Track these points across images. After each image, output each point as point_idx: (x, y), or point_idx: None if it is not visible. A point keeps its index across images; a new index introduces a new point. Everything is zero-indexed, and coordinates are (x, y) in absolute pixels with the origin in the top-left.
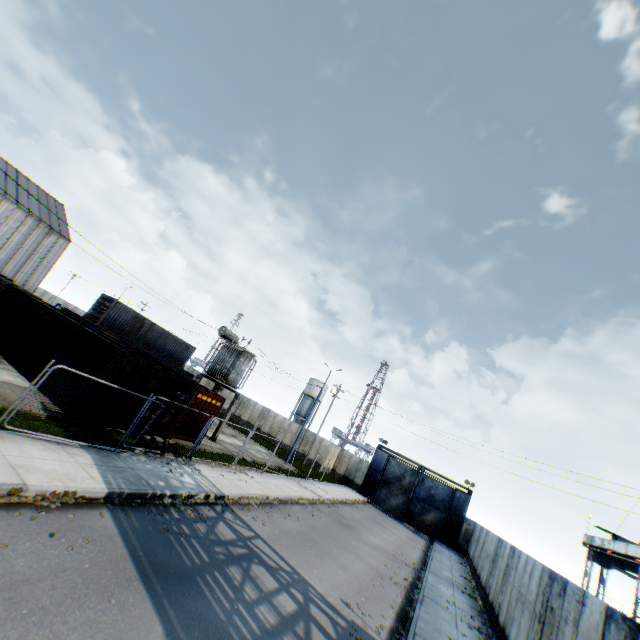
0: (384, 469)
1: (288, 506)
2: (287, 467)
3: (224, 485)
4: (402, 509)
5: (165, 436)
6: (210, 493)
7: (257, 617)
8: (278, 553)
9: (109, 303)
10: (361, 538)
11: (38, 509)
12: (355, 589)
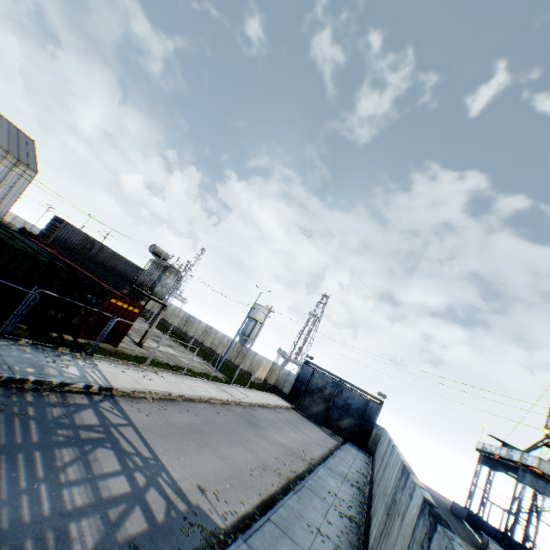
0: (309, 381)
1: (193, 404)
2: (215, 374)
3: (120, 380)
4: (322, 415)
5: (77, 336)
6: (93, 384)
7: (59, 498)
8: (145, 441)
9: (60, 224)
10: (263, 435)
11: None
12: (223, 477)
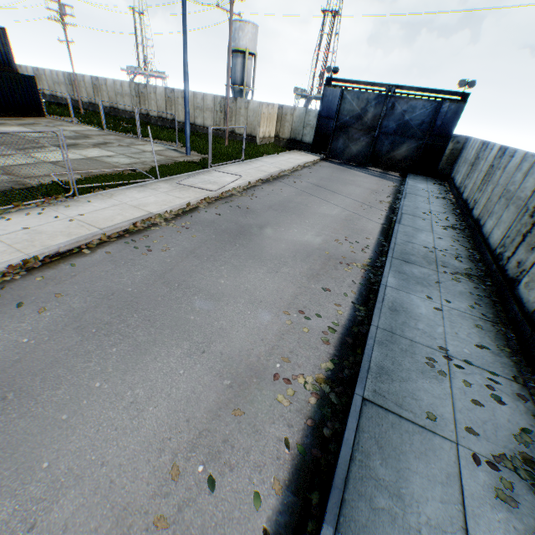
0: (338, 112)
1: (65, 266)
2: (184, 161)
3: None
4: (365, 154)
5: None
6: None
7: None
8: None
9: None
10: (259, 252)
11: None
12: None
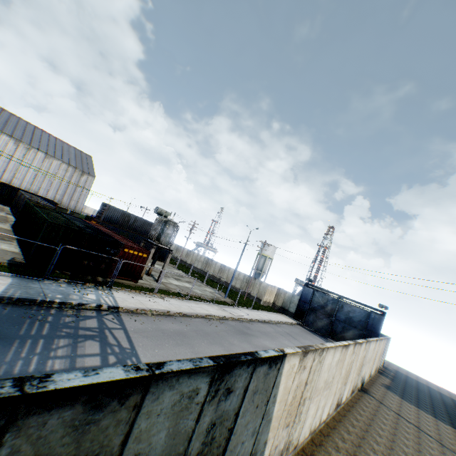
0: (311, 300)
1: (188, 318)
2: (223, 300)
3: (127, 302)
4: (326, 329)
5: (106, 277)
6: (103, 304)
7: (44, 364)
8: (129, 338)
9: (105, 207)
10: (250, 341)
11: None
12: None
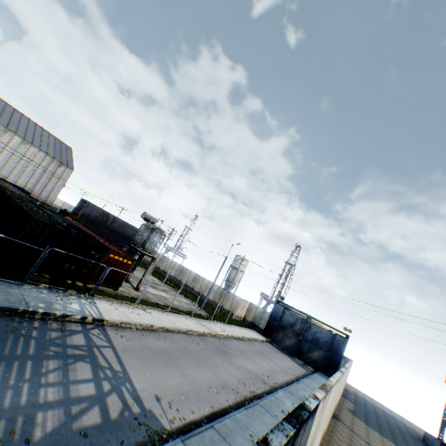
0: (281, 318)
1: (171, 334)
2: (199, 312)
3: (111, 314)
4: (294, 348)
5: (86, 282)
6: (88, 316)
7: (36, 394)
8: (120, 359)
9: (84, 204)
10: (231, 361)
11: None
12: (181, 391)
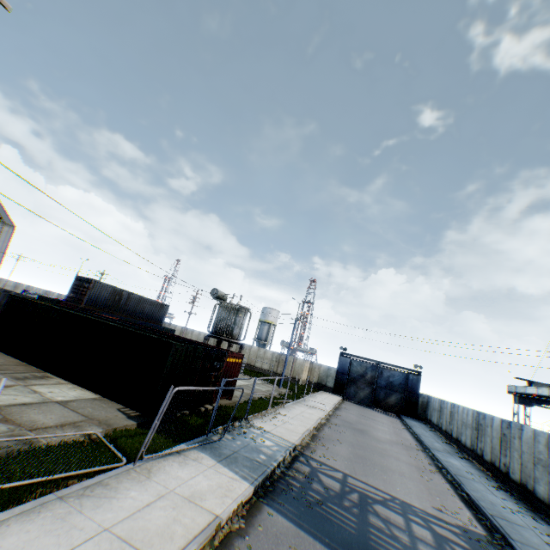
0: (349, 371)
1: (323, 431)
2: (284, 391)
3: (285, 434)
4: (370, 398)
5: (211, 402)
6: (290, 448)
7: None
8: (369, 484)
9: (87, 284)
10: (378, 439)
11: (240, 535)
12: (427, 492)
